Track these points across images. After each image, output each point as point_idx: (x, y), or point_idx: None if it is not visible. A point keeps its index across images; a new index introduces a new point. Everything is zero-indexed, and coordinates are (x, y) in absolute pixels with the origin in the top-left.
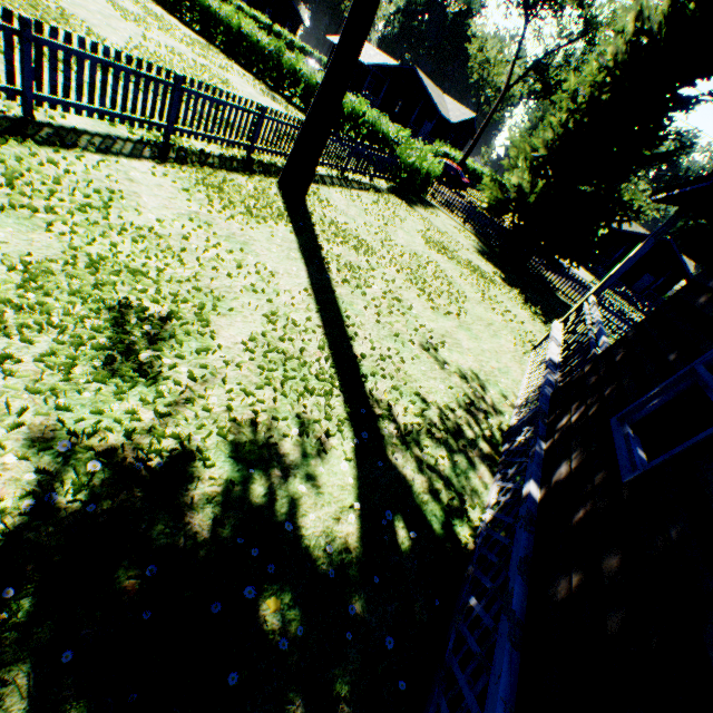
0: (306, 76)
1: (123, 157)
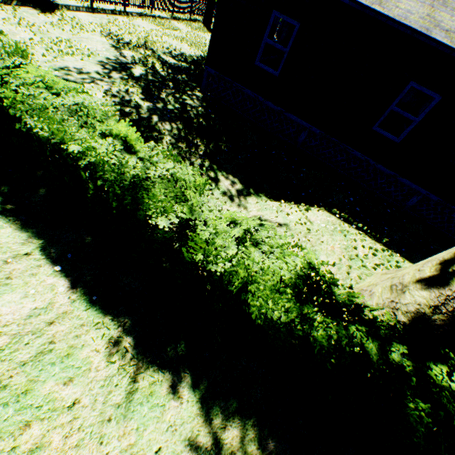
0: None
1: (170, 21)
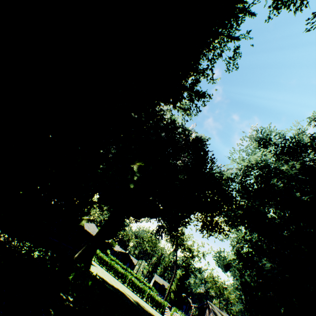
0: (132, 273)
1: None
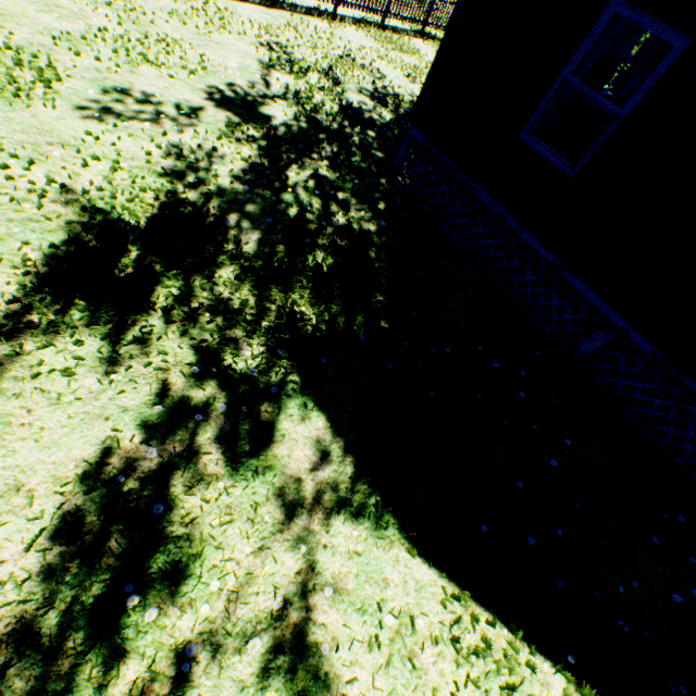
0: None
1: (412, 38)
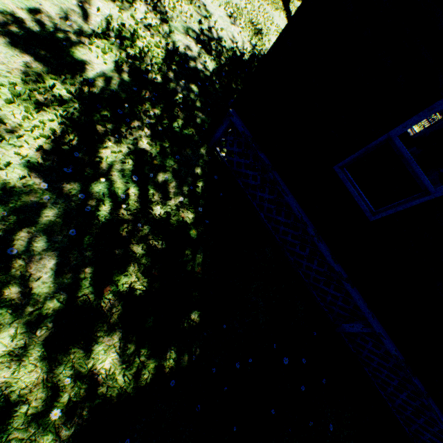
0: None
1: None
